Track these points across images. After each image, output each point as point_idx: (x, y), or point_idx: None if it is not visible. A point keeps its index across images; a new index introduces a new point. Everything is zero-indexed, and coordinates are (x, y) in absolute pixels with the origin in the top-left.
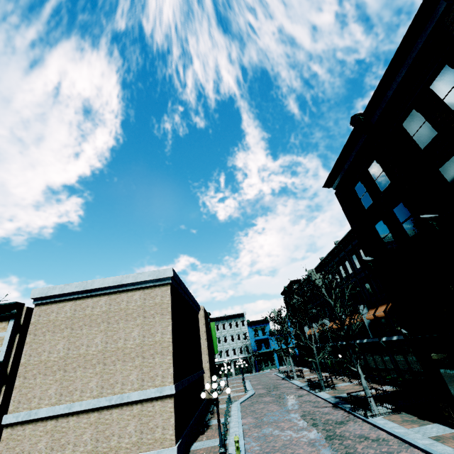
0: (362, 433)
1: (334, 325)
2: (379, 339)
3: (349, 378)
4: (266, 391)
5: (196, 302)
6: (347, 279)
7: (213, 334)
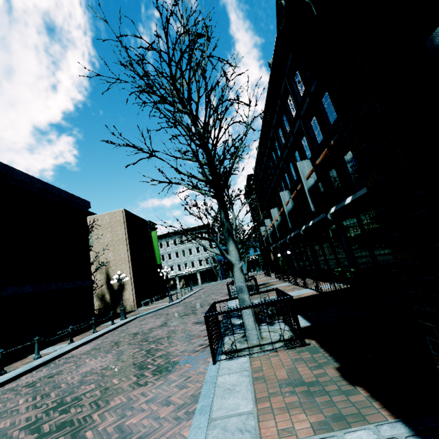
0: (136, 429)
1: (279, 213)
2: (326, 212)
3: (287, 277)
4: (192, 300)
5: (64, 192)
6: (290, 130)
7: (154, 244)
